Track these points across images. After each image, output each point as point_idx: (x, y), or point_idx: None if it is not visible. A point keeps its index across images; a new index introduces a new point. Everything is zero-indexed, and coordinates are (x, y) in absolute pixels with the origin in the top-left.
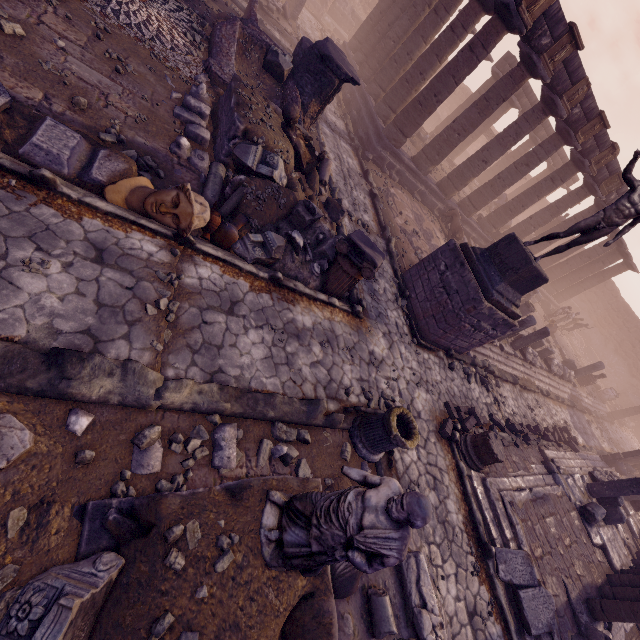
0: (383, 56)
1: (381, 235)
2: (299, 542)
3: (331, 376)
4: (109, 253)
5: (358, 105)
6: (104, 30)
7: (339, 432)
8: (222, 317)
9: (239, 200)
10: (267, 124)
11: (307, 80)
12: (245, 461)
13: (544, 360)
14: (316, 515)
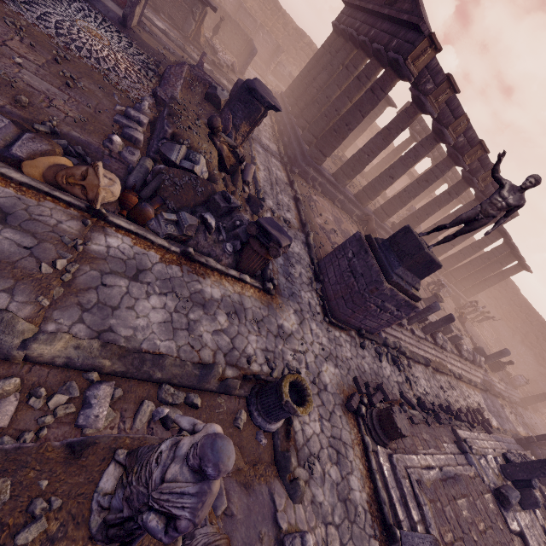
0: (309, 100)
1: (302, 230)
2: (119, 506)
3: (234, 344)
4: (15, 216)
5: (288, 134)
6: (64, 58)
7: (235, 399)
8: (124, 282)
9: (158, 185)
10: (194, 131)
11: (239, 107)
12: (118, 422)
13: (455, 346)
14: (133, 470)
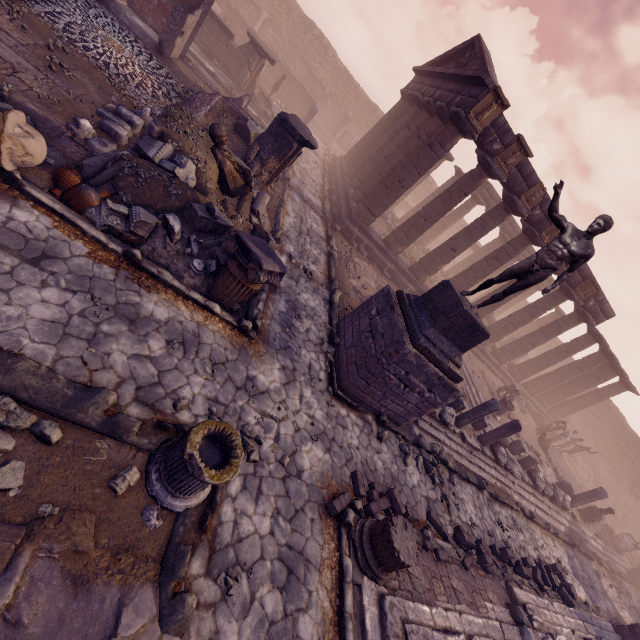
0: (367, 161)
1: (327, 287)
2: None
3: (162, 379)
4: None
5: (338, 192)
6: (62, 49)
7: (130, 450)
8: (12, 260)
9: (116, 173)
10: (190, 136)
11: (268, 140)
12: None
13: (528, 472)
14: None
